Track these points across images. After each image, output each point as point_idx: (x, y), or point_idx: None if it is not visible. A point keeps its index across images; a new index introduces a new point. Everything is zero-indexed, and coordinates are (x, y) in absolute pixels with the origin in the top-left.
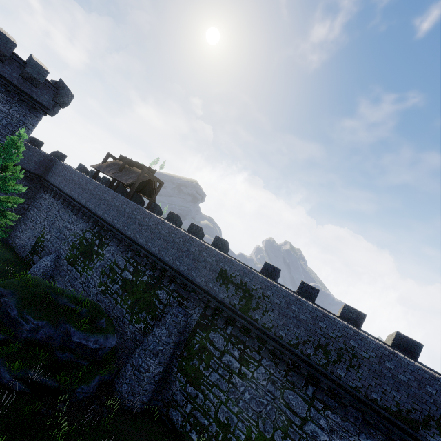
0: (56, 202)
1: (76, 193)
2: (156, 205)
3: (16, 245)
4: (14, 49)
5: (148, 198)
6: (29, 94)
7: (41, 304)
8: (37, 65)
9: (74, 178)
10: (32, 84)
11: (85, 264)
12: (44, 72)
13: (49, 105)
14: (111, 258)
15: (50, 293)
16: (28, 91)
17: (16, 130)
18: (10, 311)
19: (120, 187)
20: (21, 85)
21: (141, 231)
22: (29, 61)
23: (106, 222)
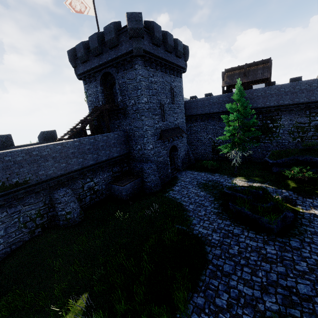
0: (207, 122)
1: (225, 107)
2: (273, 82)
3: (197, 157)
4: (173, 39)
5: (261, 83)
6: (179, 65)
7: (317, 152)
8: (179, 41)
9: (214, 101)
10: (180, 57)
11: (269, 136)
12: (181, 44)
13: (184, 66)
14: (291, 123)
15: (308, 148)
16: (179, 64)
17: (181, 93)
18: (315, 160)
19: (228, 91)
20: (176, 62)
21: (314, 93)
22: (175, 43)
23: (271, 107)
